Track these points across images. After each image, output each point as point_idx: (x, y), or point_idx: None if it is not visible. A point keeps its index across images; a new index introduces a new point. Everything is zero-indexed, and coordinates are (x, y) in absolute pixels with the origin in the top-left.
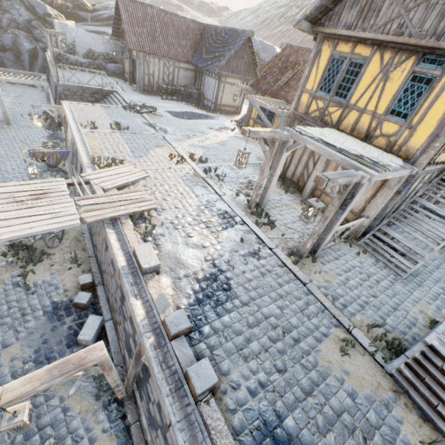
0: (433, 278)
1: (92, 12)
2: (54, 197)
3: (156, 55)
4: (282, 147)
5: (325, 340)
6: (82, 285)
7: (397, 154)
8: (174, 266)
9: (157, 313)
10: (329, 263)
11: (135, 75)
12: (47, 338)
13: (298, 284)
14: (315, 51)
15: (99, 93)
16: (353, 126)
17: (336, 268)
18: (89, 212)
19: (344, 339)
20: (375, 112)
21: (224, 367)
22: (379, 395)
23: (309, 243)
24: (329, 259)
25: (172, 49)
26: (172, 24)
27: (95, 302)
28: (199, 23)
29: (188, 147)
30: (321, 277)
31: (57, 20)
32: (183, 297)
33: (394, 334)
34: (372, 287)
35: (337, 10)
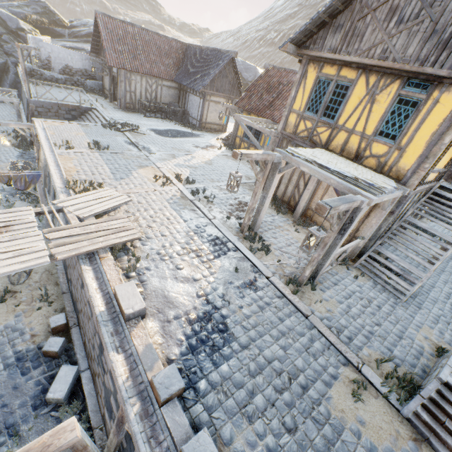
0: (431, 298)
1: (69, 29)
2: (18, 230)
3: (137, 72)
4: (274, 169)
5: (334, 383)
6: (53, 328)
7: (388, 175)
8: (163, 306)
9: (143, 369)
10: (329, 290)
11: (115, 92)
12: (8, 400)
13: (300, 317)
14: (301, 72)
15: (77, 110)
16: (343, 147)
17: (336, 295)
18: (61, 246)
19: (355, 380)
20: (364, 133)
21: (225, 434)
22: (400, 448)
23: (307, 270)
24: (328, 284)
25: (155, 67)
26: (154, 43)
27: (69, 348)
28: (182, 42)
29: (173, 167)
30: (322, 307)
31: (31, 35)
32: (173, 345)
33: (404, 367)
34: (374, 314)
35: (321, 34)
